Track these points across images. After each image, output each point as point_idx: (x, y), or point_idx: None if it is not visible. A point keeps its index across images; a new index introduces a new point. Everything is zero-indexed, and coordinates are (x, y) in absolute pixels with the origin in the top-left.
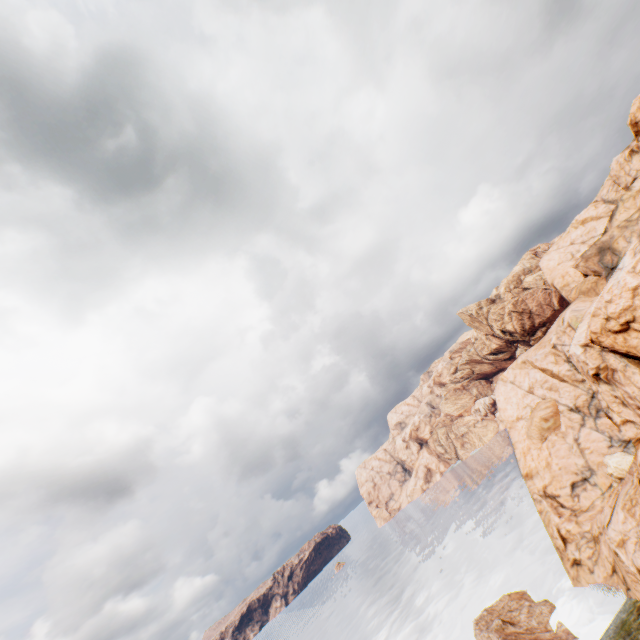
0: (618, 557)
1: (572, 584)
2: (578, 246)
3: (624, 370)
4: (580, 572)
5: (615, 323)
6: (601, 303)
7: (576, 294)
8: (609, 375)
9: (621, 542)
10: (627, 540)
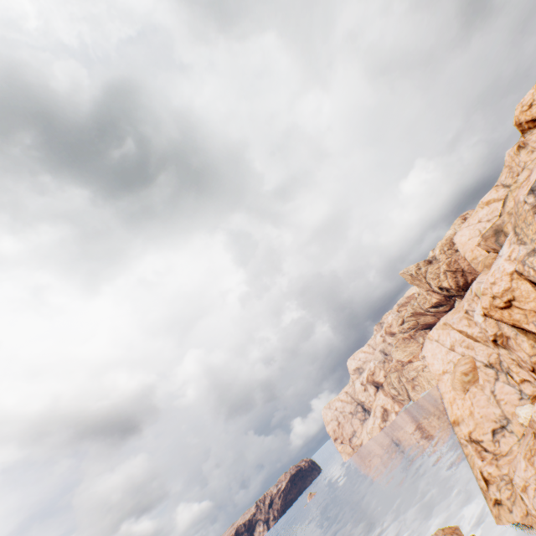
0: (523, 501)
1: (495, 522)
2: (484, 224)
3: (515, 338)
4: (501, 511)
5: (500, 301)
6: (487, 284)
7: (481, 267)
8: (504, 341)
9: (524, 488)
10: (528, 486)
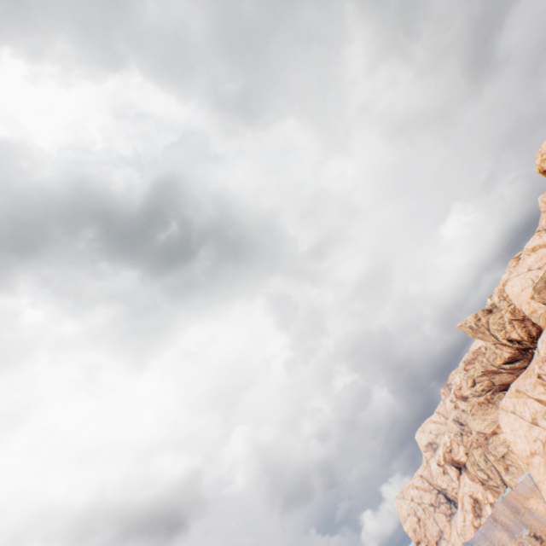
0: None
1: None
2: (535, 272)
3: None
4: None
5: None
6: None
7: (543, 322)
8: None
9: None
10: None
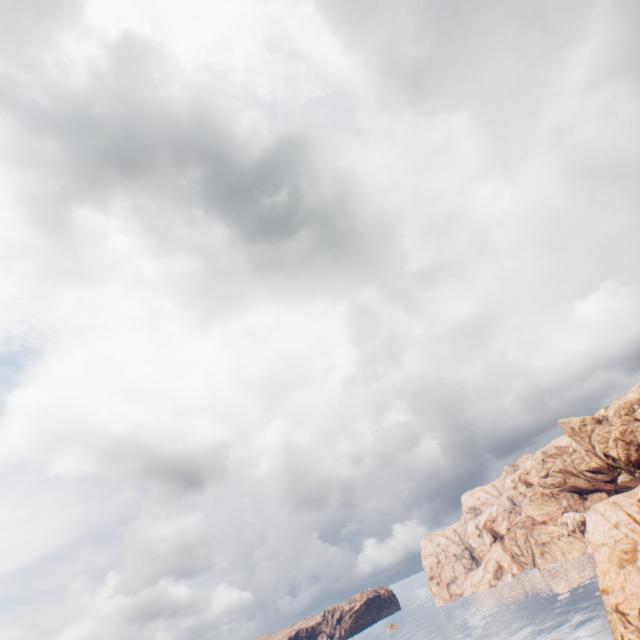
0: None
1: None
2: None
3: None
4: None
5: None
6: None
7: None
8: None
9: None
10: None
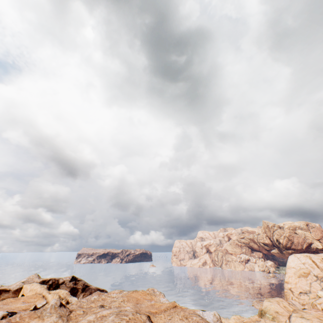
0: (316, 305)
1: None
2: None
3: None
4: None
5: None
6: None
7: None
8: None
9: (319, 303)
10: (322, 303)
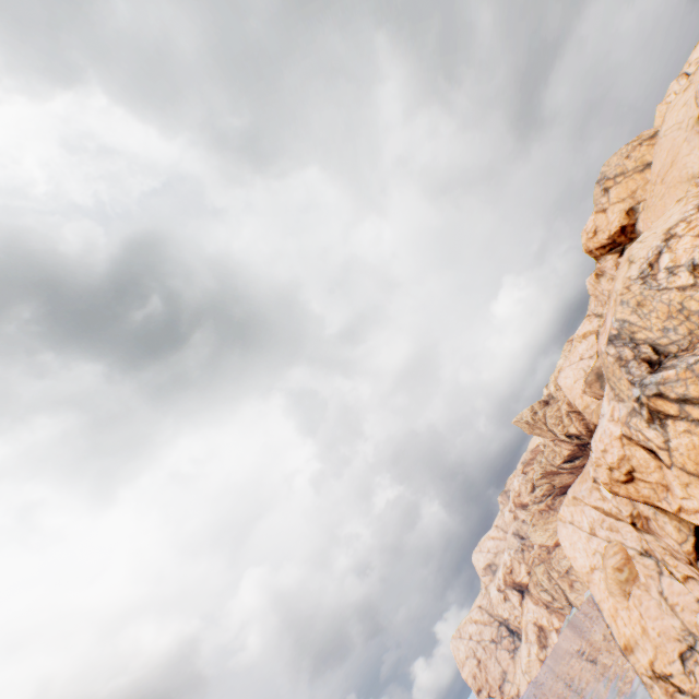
0: None
1: None
2: (587, 361)
3: (655, 518)
4: None
5: (619, 473)
6: (598, 452)
7: (596, 418)
8: (644, 524)
9: None
10: None
